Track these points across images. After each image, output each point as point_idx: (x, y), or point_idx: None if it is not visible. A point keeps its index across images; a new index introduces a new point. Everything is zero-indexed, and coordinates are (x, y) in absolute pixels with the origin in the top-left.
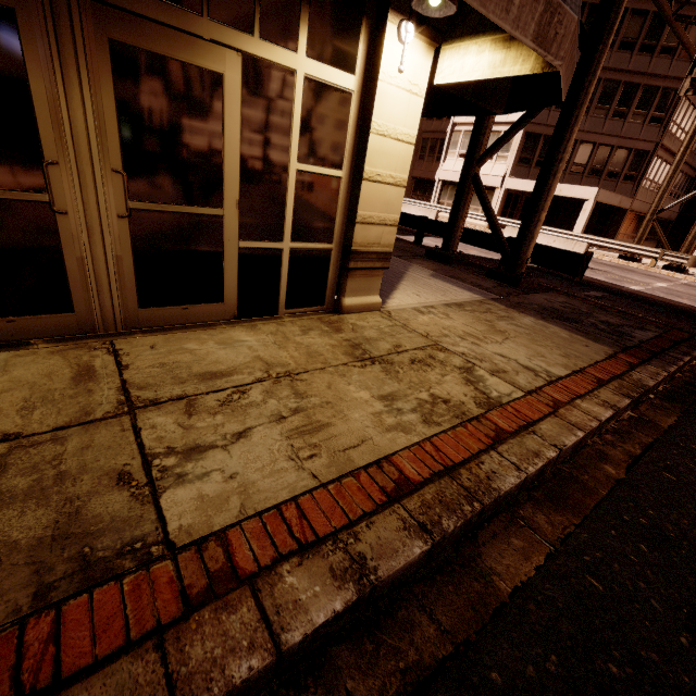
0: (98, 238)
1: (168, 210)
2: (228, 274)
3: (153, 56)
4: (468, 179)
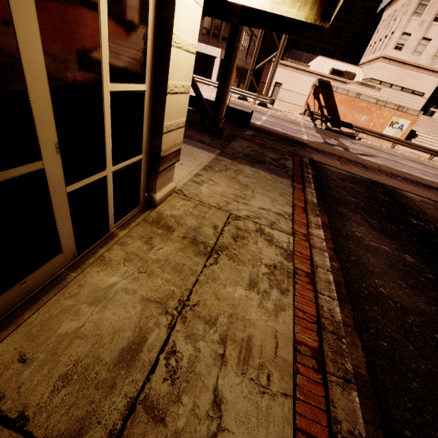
0: None
1: None
2: (61, 224)
3: None
4: None
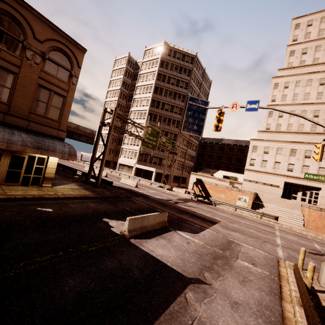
0: (2, 173)
1: (13, 170)
2: (21, 179)
3: (17, 156)
4: (91, 166)
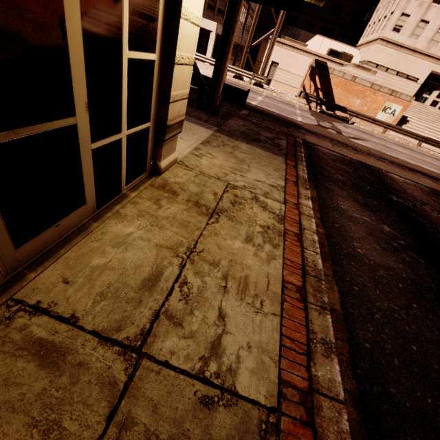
0: None
1: (21, 134)
2: (86, 178)
3: None
4: None
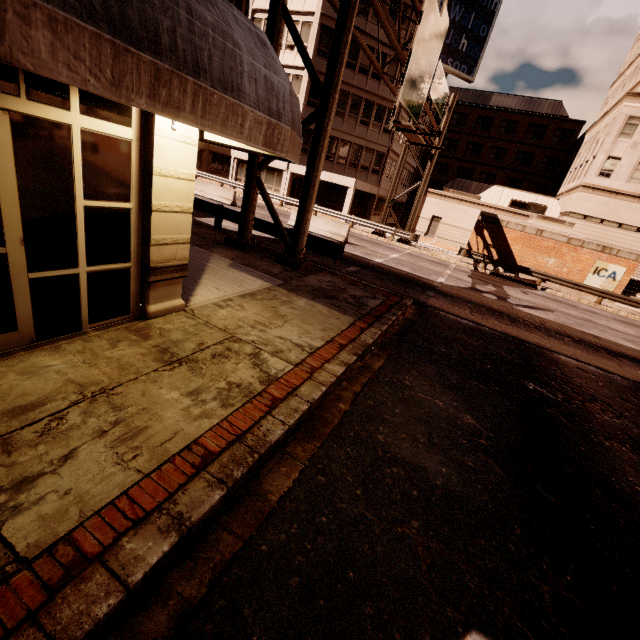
0: None
1: None
2: (20, 304)
3: None
4: (252, 181)
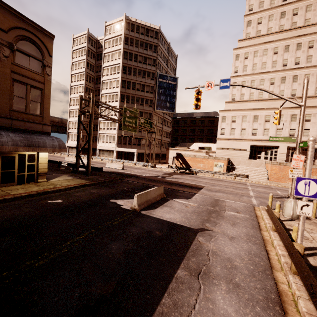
0: None
1: (7, 171)
2: (16, 178)
3: (7, 156)
4: (77, 156)
